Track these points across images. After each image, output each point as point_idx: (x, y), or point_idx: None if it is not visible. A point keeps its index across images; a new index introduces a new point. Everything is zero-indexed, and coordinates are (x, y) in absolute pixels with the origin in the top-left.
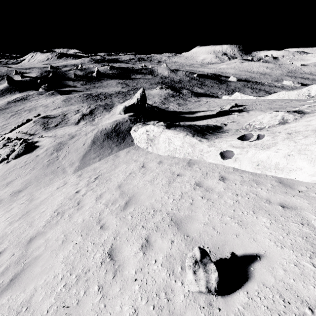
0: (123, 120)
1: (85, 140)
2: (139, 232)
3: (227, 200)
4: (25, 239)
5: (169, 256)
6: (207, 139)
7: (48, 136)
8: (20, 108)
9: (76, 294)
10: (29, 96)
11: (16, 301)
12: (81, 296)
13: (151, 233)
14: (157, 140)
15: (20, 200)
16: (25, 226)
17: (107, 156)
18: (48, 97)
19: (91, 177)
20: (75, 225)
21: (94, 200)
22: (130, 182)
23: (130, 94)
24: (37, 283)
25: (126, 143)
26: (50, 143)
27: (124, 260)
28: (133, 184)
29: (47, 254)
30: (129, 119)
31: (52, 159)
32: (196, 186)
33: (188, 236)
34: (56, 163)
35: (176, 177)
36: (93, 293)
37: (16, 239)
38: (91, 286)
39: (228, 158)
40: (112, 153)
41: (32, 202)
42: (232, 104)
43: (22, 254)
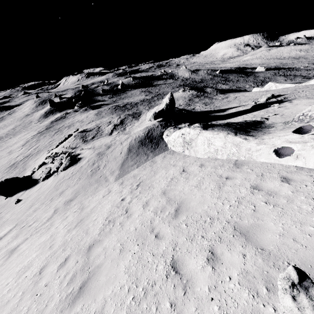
0: (154, 126)
1: (121, 149)
2: (200, 242)
3: (302, 206)
4: (85, 246)
5: (245, 273)
6: (253, 137)
7: (88, 148)
8: (61, 126)
9: (148, 309)
10: (67, 114)
11: (89, 311)
12: (153, 313)
13: (214, 244)
14: (195, 142)
15: (73, 208)
16: (82, 234)
17: (144, 163)
18: (82, 113)
19: (132, 184)
20: (129, 234)
21: (141, 208)
22: (174, 188)
23: (154, 100)
24: (105, 293)
25: (160, 149)
26: (90, 155)
27: (192, 275)
28: (178, 190)
29: (108, 263)
30: (160, 124)
31: (94, 169)
32: (254, 190)
33: (263, 249)
34: (98, 173)
35: (225, 180)
36: (165, 310)
37: (76, 246)
38: (162, 301)
39: (285, 155)
40: (148, 159)
41: (83, 210)
42: (268, 96)
43: (85, 262)
